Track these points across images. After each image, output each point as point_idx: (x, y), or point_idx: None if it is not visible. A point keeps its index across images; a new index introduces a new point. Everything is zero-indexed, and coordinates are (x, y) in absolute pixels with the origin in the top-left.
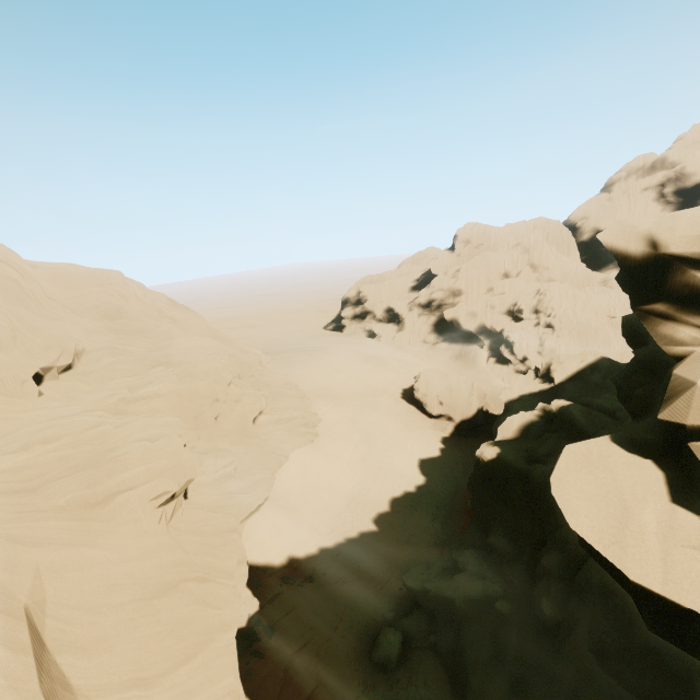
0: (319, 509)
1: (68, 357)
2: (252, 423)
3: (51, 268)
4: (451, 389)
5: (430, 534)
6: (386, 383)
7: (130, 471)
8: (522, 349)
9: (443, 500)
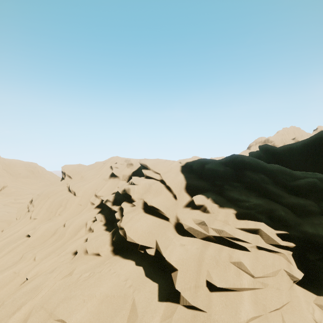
0: None
1: None
2: None
3: (10, 160)
4: None
5: None
6: None
7: None
8: None
9: None
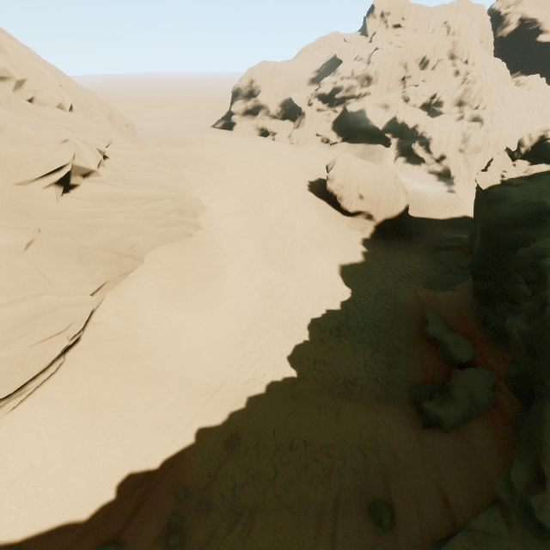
0: (200, 344)
1: None
2: (52, 190)
3: None
4: (375, 180)
5: (375, 378)
6: (289, 173)
7: None
8: (441, 146)
9: (382, 322)
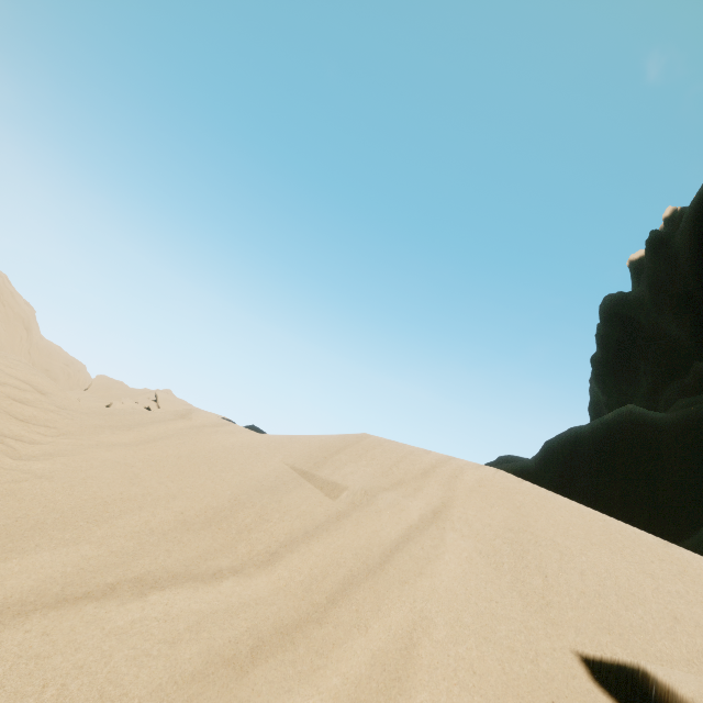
0: None
1: None
2: None
3: (49, 344)
4: None
5: None
6: None
7: None
8: None
9: None
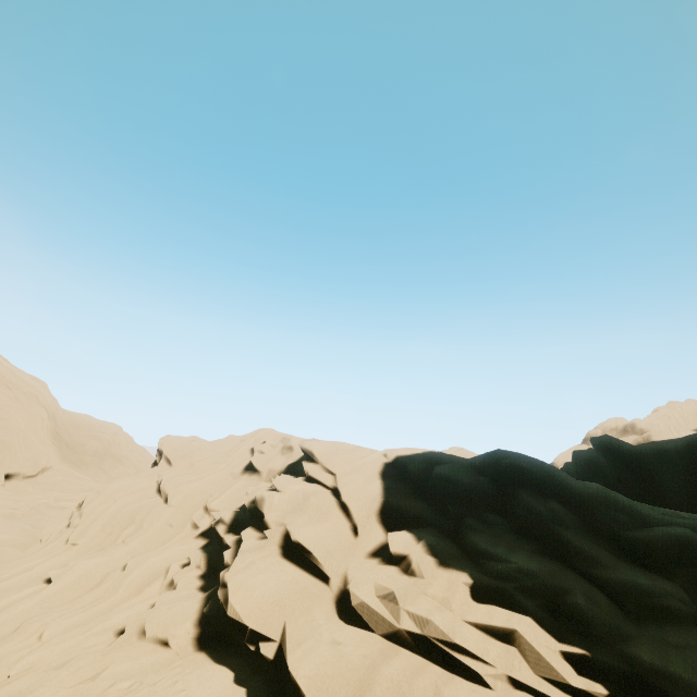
0: None
1: (36, 468)
2: None
3: (74, 416)
4: None
5: None
6: None
7: (4, 536)
8: None
9: None
